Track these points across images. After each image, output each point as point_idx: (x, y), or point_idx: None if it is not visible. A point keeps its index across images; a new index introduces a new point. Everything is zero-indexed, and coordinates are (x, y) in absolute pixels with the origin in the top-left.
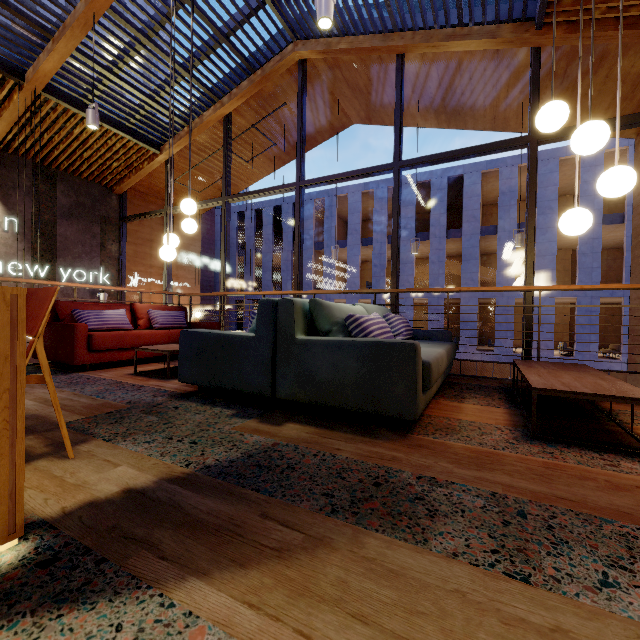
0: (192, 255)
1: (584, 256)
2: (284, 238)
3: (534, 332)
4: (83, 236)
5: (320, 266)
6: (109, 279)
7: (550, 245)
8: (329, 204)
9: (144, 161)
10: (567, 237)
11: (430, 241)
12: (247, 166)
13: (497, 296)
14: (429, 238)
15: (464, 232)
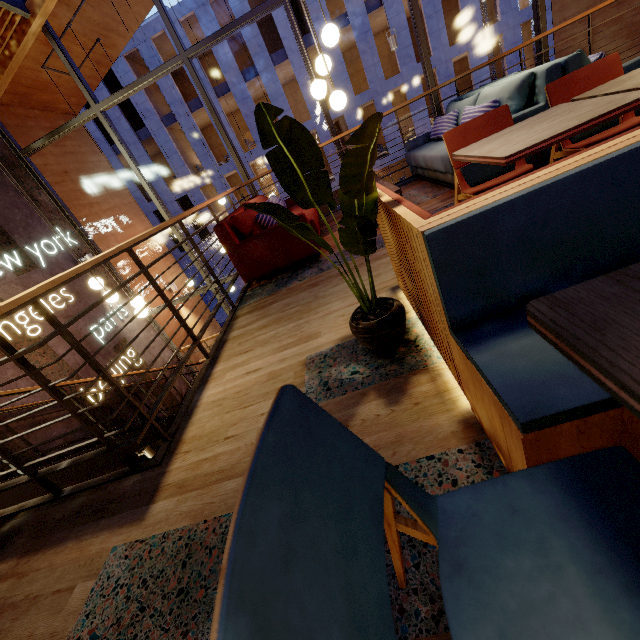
0: (109, 174)
1: (430, 19)
2: (118, 128)
3: (413, 119)
4: (7, 196)
5: (182, 146)
6: (73, 239)
7: (400, 18)
8: (148, 55)
9: (7, 41)
10: (405, 4)
11: (290, 60)
12: (124, 6)
13: (374, 97)
14: (286, 57)
15: (319, 34)
